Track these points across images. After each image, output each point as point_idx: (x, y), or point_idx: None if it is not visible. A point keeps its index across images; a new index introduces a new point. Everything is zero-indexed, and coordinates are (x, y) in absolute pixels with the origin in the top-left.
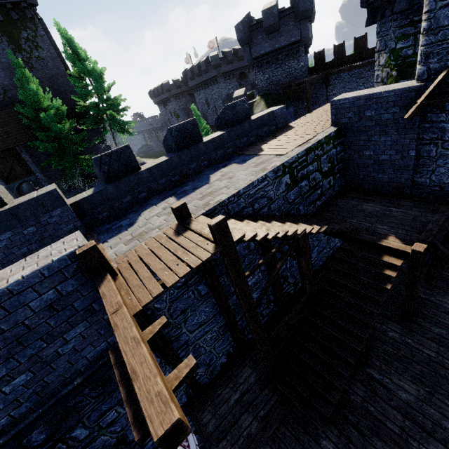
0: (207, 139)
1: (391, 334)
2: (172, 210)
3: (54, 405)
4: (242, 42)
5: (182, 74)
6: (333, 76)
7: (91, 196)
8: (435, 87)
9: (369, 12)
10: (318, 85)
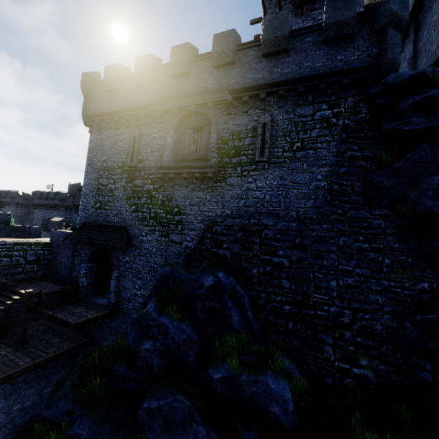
0: None
1: (2, 352)
2: None
3: None
4: (70, 194)
5: (32, 192)
6: None
7: None
8: (72, 233)
9: None
10: None
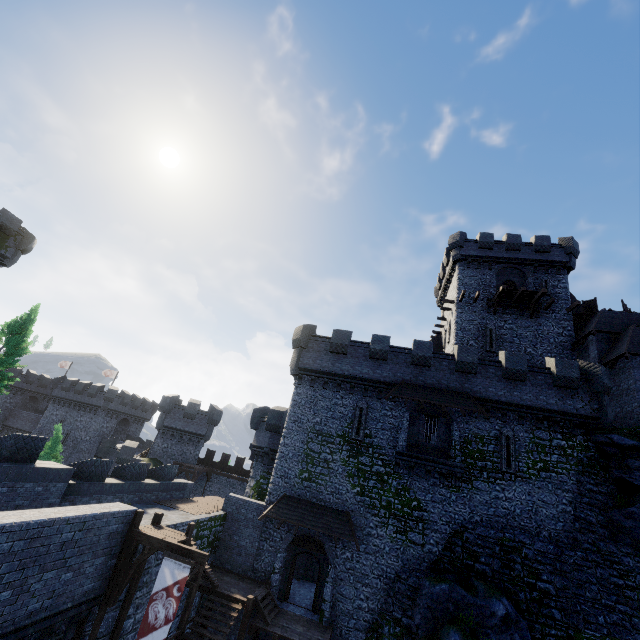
0: (147, 481)
1: None
2: (155, 515)
3: (40, 622)
4: (163, 409)
5: (56, 378)
6: (215, 475)
7: (75, 484)
8: (271, 508)
9: (252, 453)
10: (201, 476)
